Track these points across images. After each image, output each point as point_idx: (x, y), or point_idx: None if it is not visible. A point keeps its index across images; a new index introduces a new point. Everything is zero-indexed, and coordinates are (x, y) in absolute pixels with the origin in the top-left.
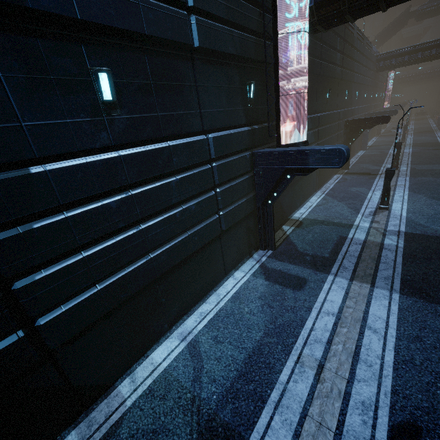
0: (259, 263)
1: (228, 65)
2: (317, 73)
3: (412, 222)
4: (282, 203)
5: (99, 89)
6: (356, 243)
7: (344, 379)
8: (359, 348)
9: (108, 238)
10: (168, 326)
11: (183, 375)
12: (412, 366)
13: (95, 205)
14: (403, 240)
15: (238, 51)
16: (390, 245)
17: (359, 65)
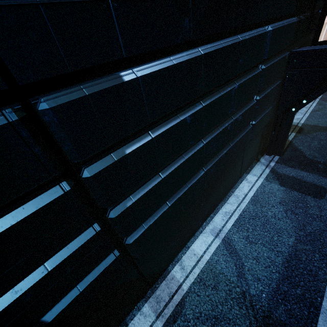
0: (269, 168)
1: None
2: None
3: None
4: None
5: None
6: None
7: None
8: None
9: (177, 157)
10: (201, 223)
11: (227, 269)
12: None
13: (174, 122)
14: None
15: None
16: None
17: None
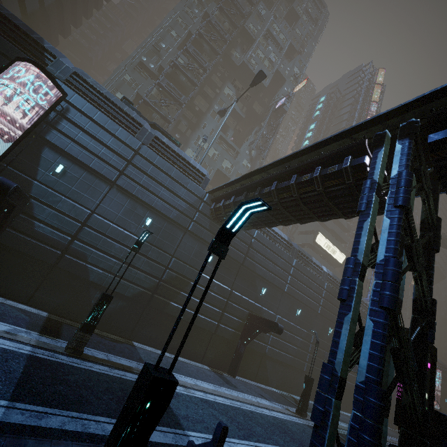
0: None
1: None
2: (441, 390)
3: None
4: None
5: None
6: None
7: None
8: None
9: None
10: None
11: None
12: None
13: None
14: None
15: None
16: None
17: None
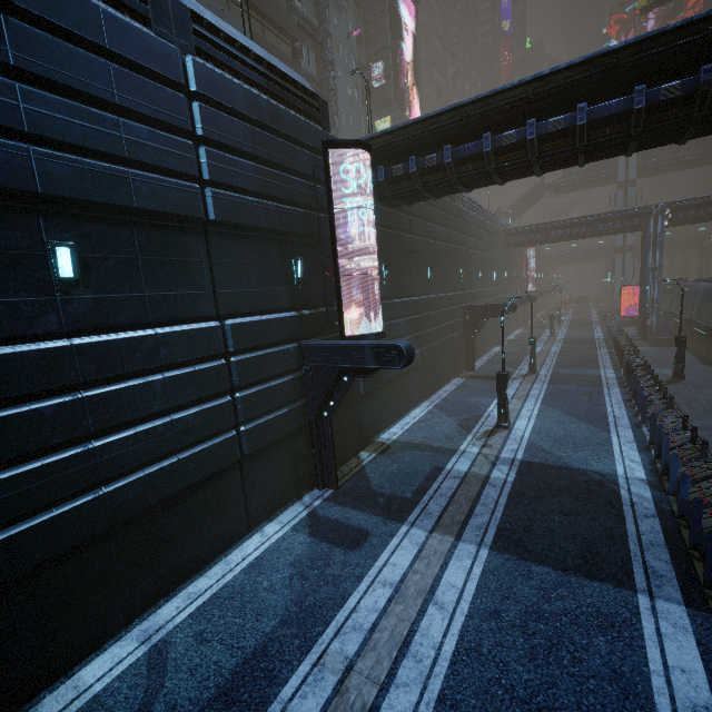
0: (308, 509)
1: (263, 239)
2: (407, 250)
3: (533, 446)
4: (360, 416)
5: (55, 265)
6: (454, 476)
7: (377, 686)
8: (413, 635)
9: (30, 460)
10: (126, 619)
11: (125, 702)
12: (476, 657)
13: (16, 411)
14: (515, 472)
15: (277, 224)
16: (496, 479)
17: (478, 241)
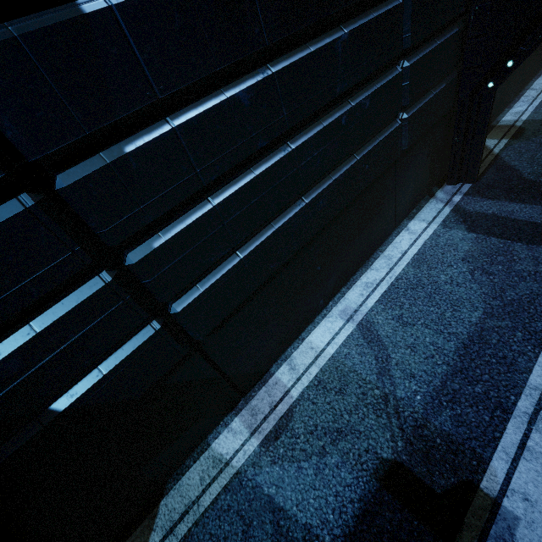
0: (450, 206)
1: None
2: None
3: None
4: None
5: None
6: None
7: None
8: None
9: (242, 172)
10: (324, 302)
11: (362, 365)
12: None
13: (215, 101)
14: None
15: None
16: None
17: None
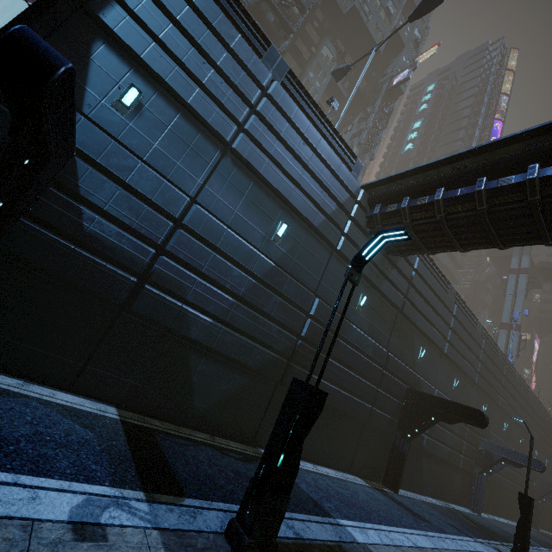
0: None
1: None
2: None
3: None
4: None
5: (546, 462)
6: None
7: None
8: None
9: None
10: (539, 526)
11: None
12: None
13: None
14: None
15: None
16: None
17: None
